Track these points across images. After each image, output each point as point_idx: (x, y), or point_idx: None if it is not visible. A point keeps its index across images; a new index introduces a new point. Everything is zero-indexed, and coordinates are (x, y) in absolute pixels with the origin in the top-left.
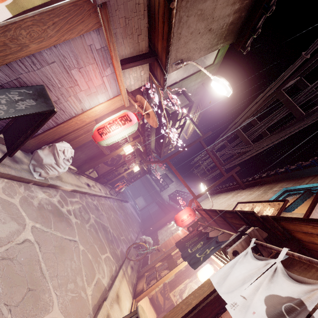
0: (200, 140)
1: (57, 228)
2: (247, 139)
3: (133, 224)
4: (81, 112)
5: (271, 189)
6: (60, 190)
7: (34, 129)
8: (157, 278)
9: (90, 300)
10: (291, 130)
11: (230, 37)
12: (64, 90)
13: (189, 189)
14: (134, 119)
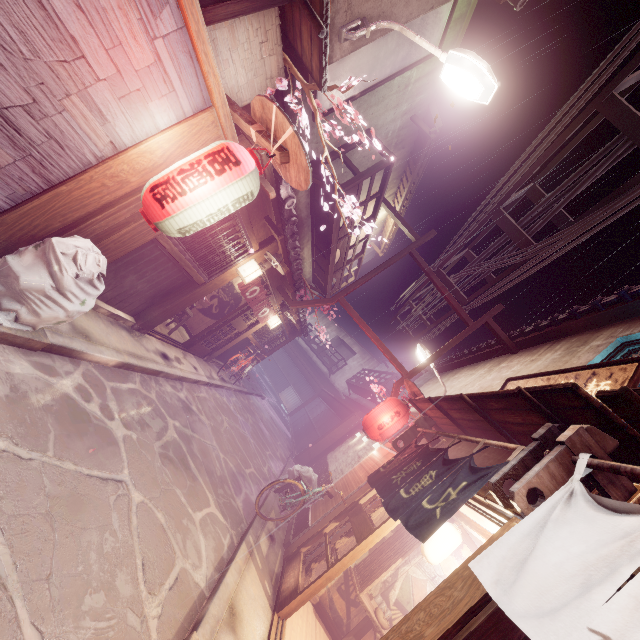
0: (412, 250)
1: (67, 450)
2: (522, 233)
3: (276, 442)
4: (111, 152)
5: (585, 344)
6: (87, 363)
7: None
8: (328, 559)
9: (153, 631)
10: None
11: None
12: (46, 70)
13: (392, 358)
14: (248, 160)
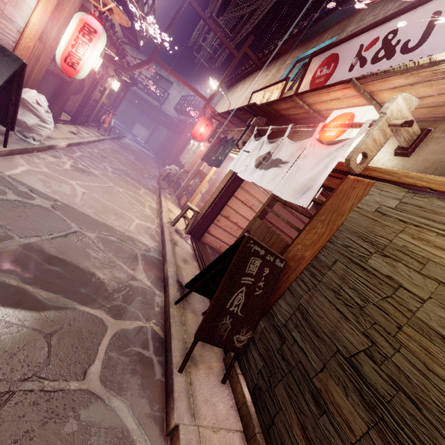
0: None
1: (92, 181)
2: None
3: (148, 161)
4: (18, 35)
5: (285, 63)
6: (58, 149)
7: (17, 93)
8: (194, 190)
9: (152, 215)
10: None
11: None
12: None
13: (197, 93)
14: (99, 27)
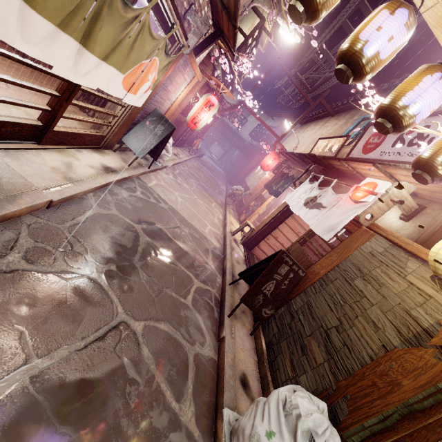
0: (280, 62)
1: (185, 193)
2: (333, 60)
3: (219, 177)
4: (170, 105)
5: (353, 118)
6: (167, 168)
7: (165, 142)
8: (253, 210)
9: (219, 224)
10: None
11: None
12: (163, 100)
13: (272, 132)
14: (216, 102)
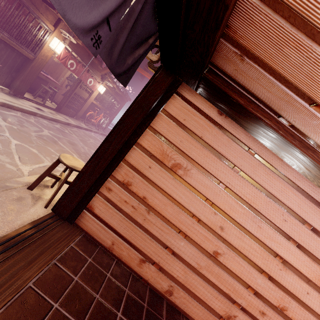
0: None
1: None
2: None
3: None
4: None
5: None
6: None
7: None
8: None
9: (26, 173)
10: None
11: None
12: None
13: None
14: None
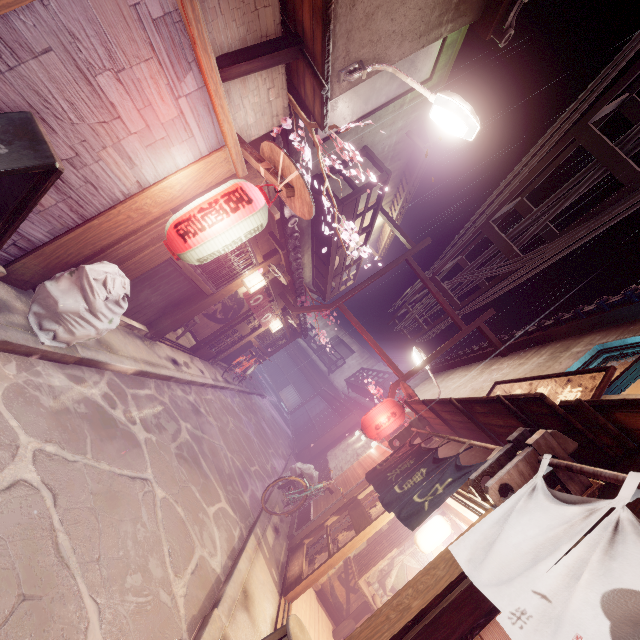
0: (408, 257)
1: (101, 453)
2: (510, 246)
3: (277, 440)
4: (137, 189)
5: (567, 350)
6: (110, 372)
7: (13, 219)
8: (330, 549)
9: (181, 607)
10: (613, 214)
11: (468, 5)
12: (88, 130)
13: (389, 361)
14: (259, 198)
